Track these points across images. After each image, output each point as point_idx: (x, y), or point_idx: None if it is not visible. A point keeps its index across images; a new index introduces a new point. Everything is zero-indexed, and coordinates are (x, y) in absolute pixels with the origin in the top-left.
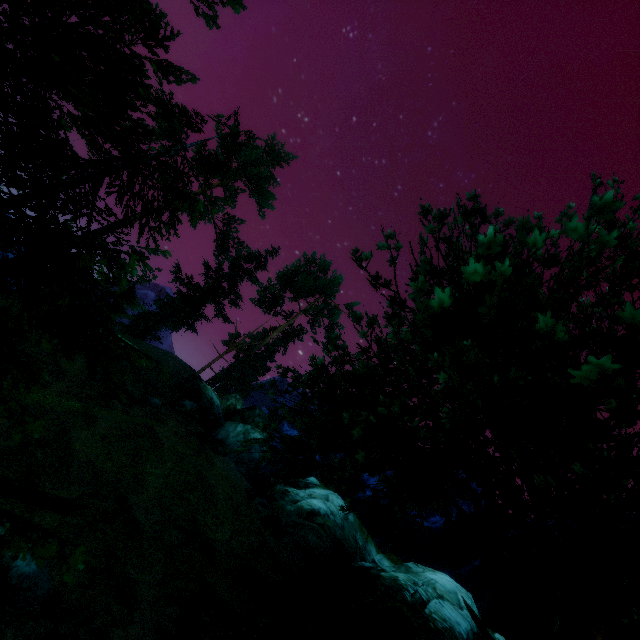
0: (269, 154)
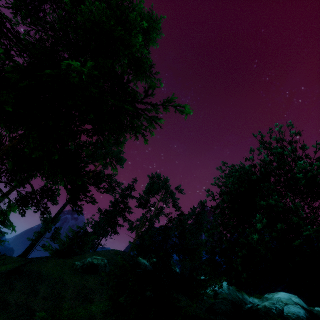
0: None
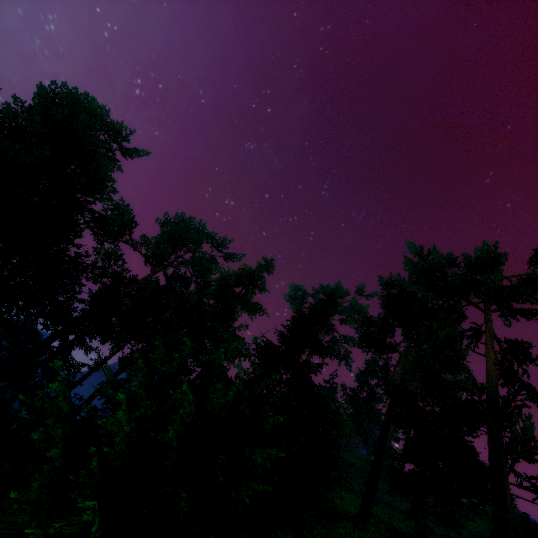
0: (358, 293)
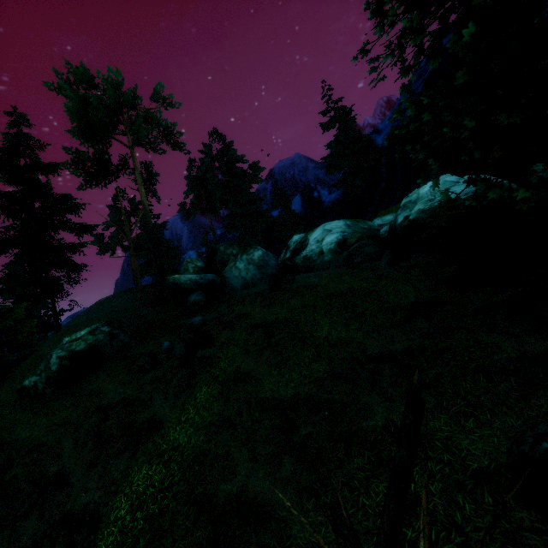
0: None
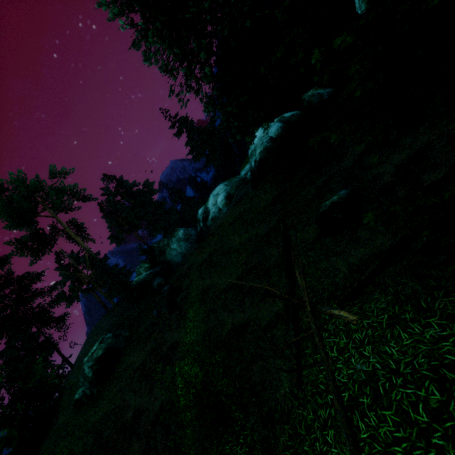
0: None
